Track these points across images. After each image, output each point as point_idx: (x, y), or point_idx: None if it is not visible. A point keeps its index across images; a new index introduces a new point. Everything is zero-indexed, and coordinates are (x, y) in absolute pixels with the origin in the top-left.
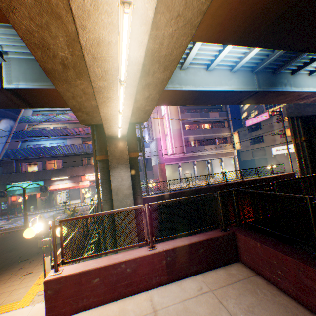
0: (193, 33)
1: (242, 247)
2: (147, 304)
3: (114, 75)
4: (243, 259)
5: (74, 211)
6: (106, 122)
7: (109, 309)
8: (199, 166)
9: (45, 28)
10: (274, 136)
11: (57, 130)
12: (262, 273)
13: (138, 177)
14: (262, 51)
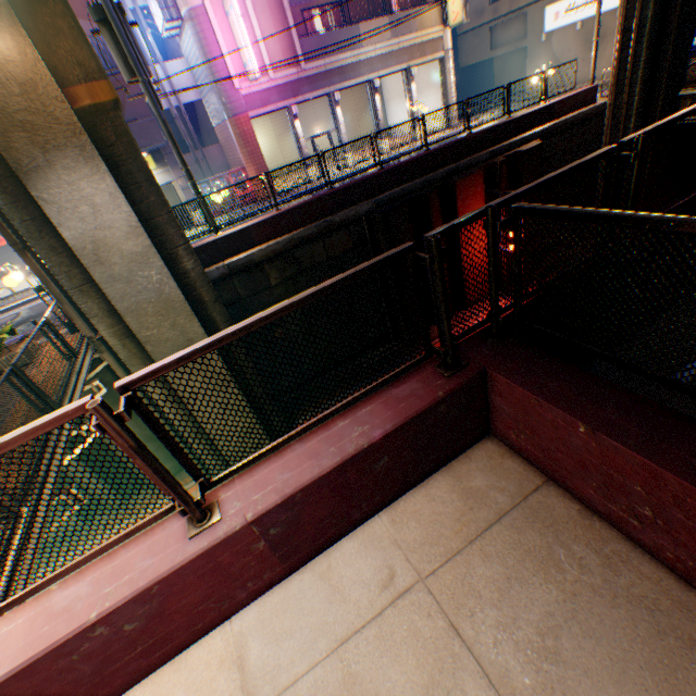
0: None
1: (509, 413)
2: (229, 687)
3: None
4: (506, 437)
5: None
6: None
7: None
8: (350, 106)
9: None
10: None
11: None
12: (570, 486)
13: (151, 189)
14: None
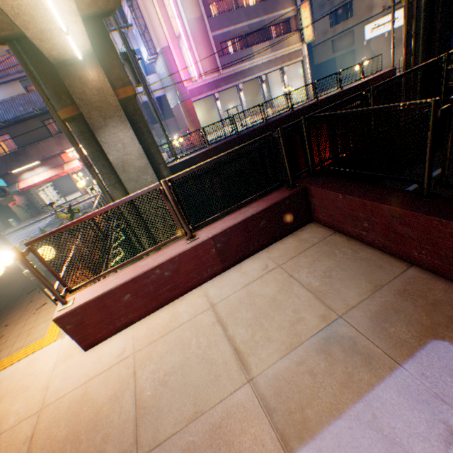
0: None
1: (317, 205)
2: (202, 301)
3: None
4: (318, 218)
5: (72, 212)
6: (24, 23)
7: (158, 319)
8: (248, 91)
9: None
10: None
11: None
12: (343, 230)
13: (149, 135)
14: None
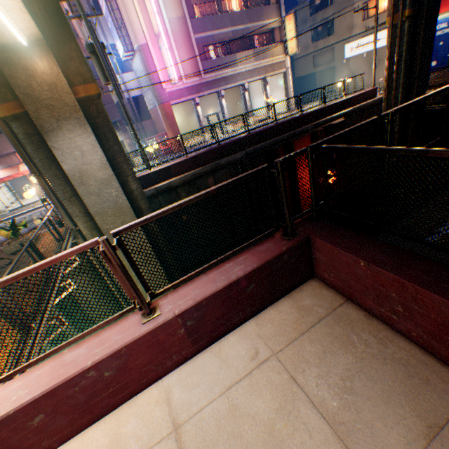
0: None
1: (324, 261)
2: (162, 414)
3: None
4: (323, 276)
5: (16, 229)
6: None
7: (90, 445)
8: (230, 98)
9: None
10: (353, 19)
11: None
12: (359, 302)
13: (115, 142)
14: None
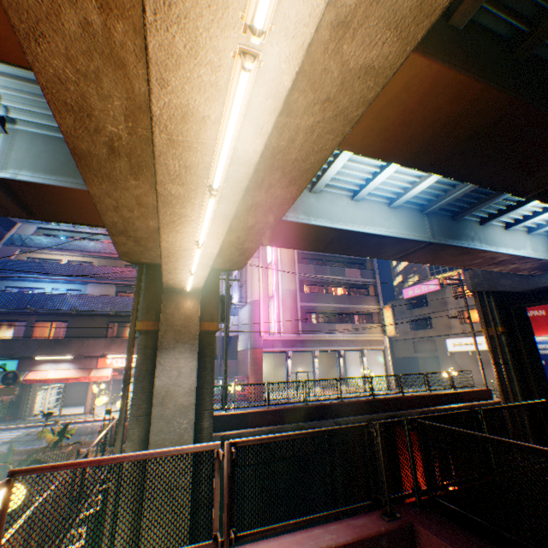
0: (347, 132)
1: None
2: None
3: (202, 176)
4: None
5: (63, 435)
6: (169, 260)
7: None
8: (322, 359)
9: (91, 79)
10: (450, 319)
11: (73, 265)
12: None
13: (210, 371)
14: (439, 183)
